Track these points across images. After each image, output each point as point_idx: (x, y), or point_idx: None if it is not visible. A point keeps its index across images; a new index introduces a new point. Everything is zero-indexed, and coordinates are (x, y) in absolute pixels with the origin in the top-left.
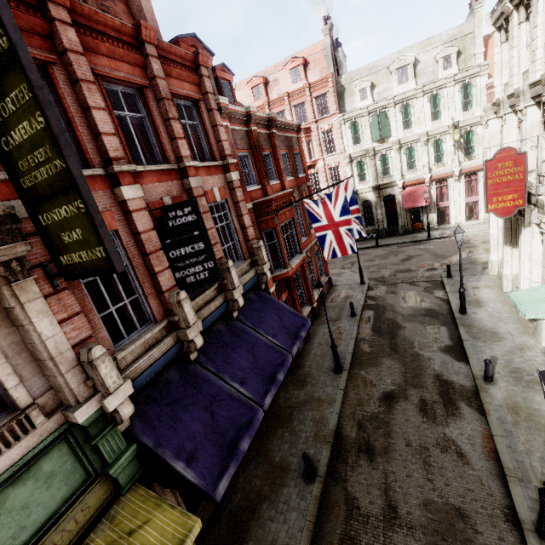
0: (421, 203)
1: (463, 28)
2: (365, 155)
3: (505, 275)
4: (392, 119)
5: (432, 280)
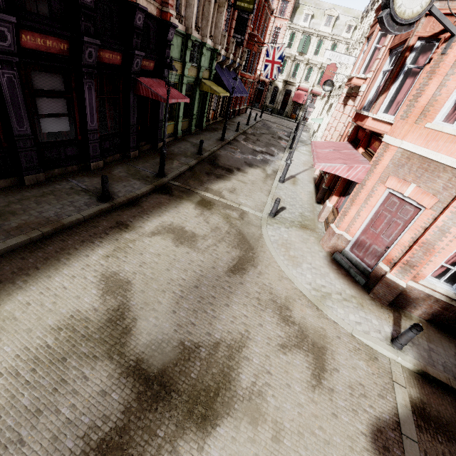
0: (301, 102)
1: None
2: (289, 58)
3: (314, 128)
4: (312, 44)
5: (289, 128)
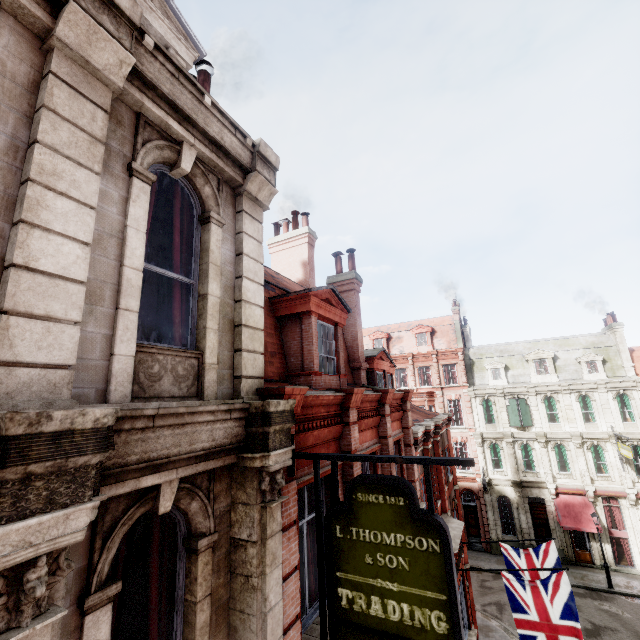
0: (589, 527)
1: (602, 339)
2: (501, 438)
3: None
4: (534, 408)
5: None
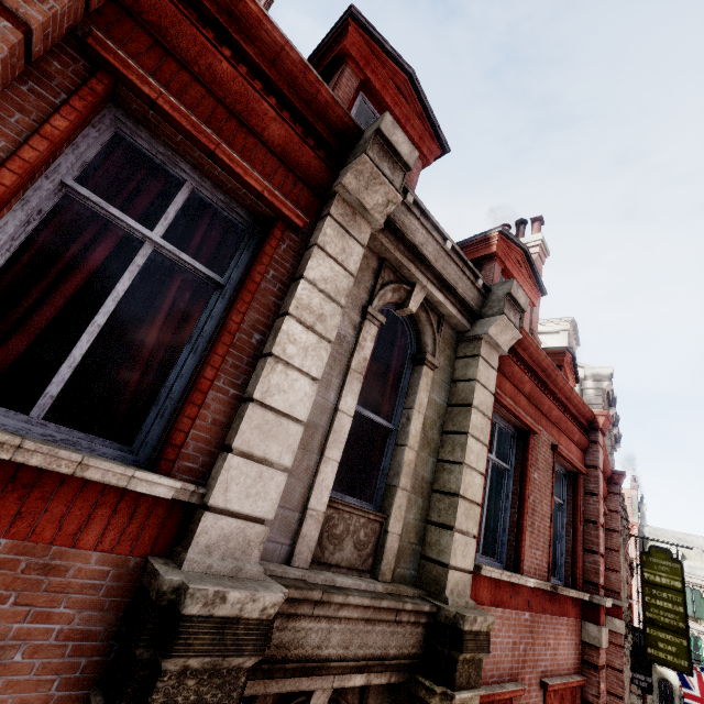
0: None
1: None
2: None
3: None
4: None
5: None
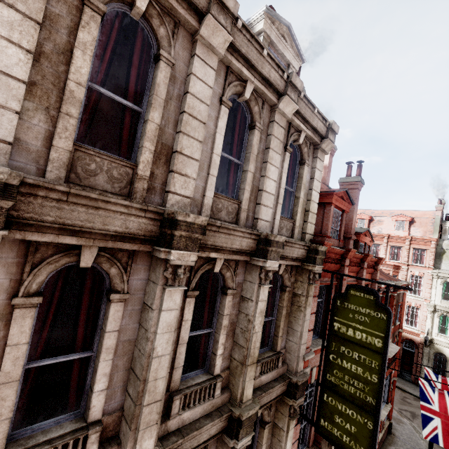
0: None
1: None
2: None
3: None
4: None
5: None
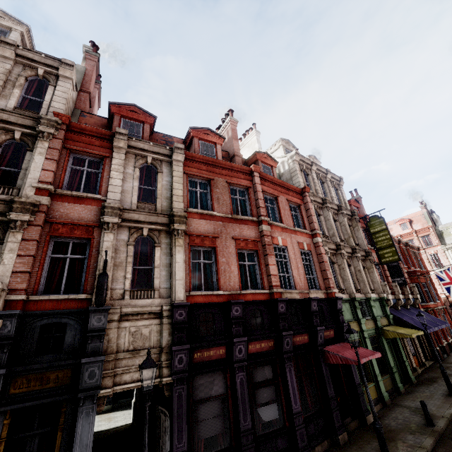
0: None
1: None
2: None
3: None
4: None
5: None
